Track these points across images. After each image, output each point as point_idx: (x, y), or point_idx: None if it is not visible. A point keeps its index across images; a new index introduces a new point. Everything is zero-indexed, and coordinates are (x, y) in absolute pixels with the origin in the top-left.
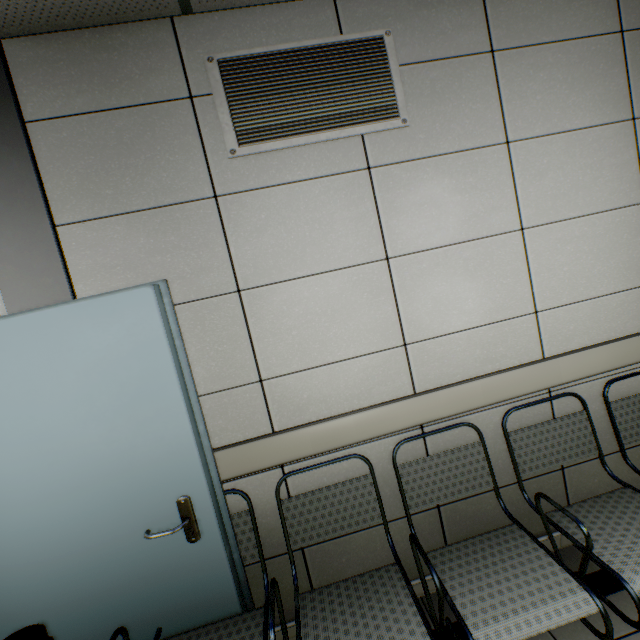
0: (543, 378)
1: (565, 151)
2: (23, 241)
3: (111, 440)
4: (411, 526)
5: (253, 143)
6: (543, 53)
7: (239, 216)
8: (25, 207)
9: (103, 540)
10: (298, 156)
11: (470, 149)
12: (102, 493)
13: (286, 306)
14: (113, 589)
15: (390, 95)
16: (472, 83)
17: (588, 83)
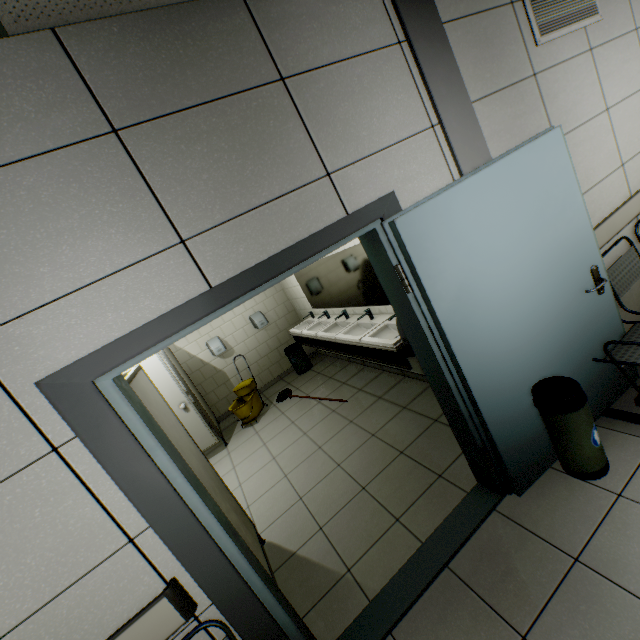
0: None
1: None
2: (460, 116)
3: (555, 239)
4: None
5: (545, 35)
6: None
7: (546, 88)
8: (456, 90)
9: (560, 310)
10: (562, 43)
11: (624, 35)
12: (556, 277)
13: (575, 148)
14: (569, 342)
15: None
16: None
17: None
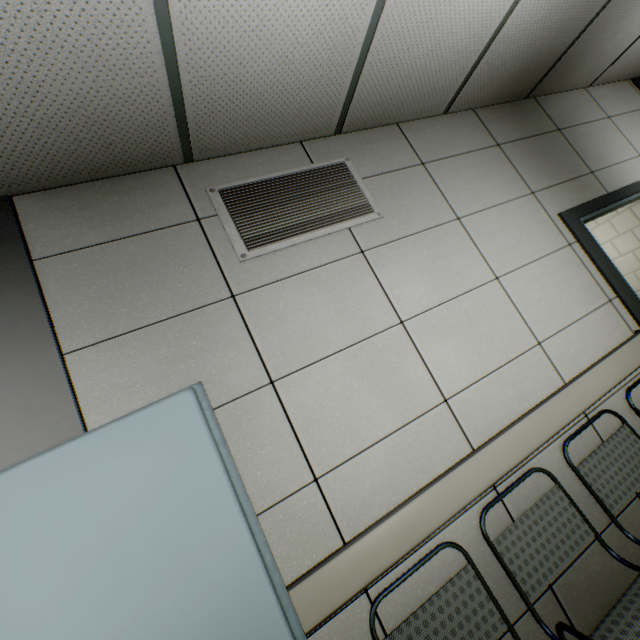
0: (575, 402)
1: (500, 219)
2: (24, 377)
3: (152, 615)
4: (540, 621)
5: (260, 246)
6: (456, 161)
7: (258, 309)
8: (29, 340)
9: None
10: (301, 251)
11: (434, 227)
12: None
13: (323, 387)
14: None
15: (362, 198)
16: (417, 184)
17: (493, 175)
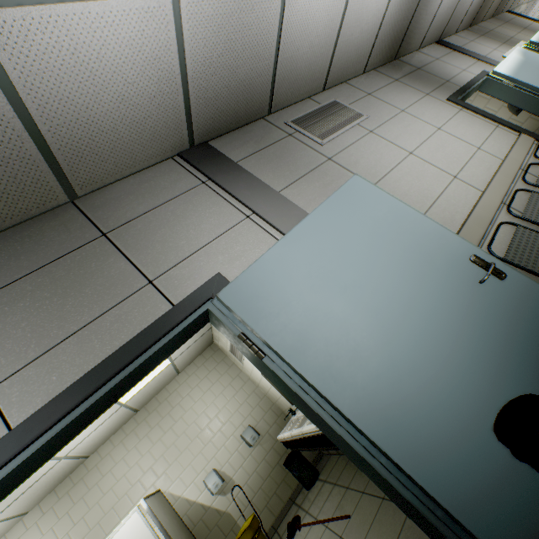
0: (514, 163)
1: (421, 107)
2: (270, 202)
3: (407, 249)
4: None
5: (326, 138)
6: (383, 90)
7: (344, 161)
8: (260, 189)
9: (464, 312)
10: (344, 137)
11: (394, 116)
12: (433, 282)
13: (397, 183)
14: (505, 344)
15: (354, 112)
16: (373, 102)
17: (404, 92)
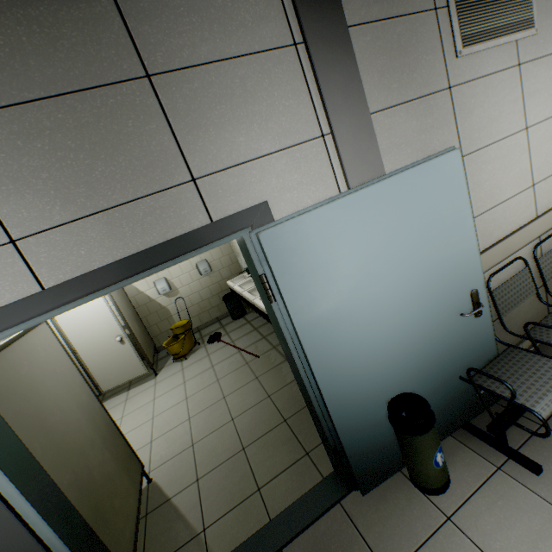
0: None
1: None
2: (355, 127)
3: (436, 261)
4: (549, 291)
5: (469, 46)
6: None
7: (461, 102)
8: (354, 99)
9: (432, 329)
10: (487, 56)
11: None
12: (432, 298)
13: (483, 166)
14: (437, 360)
15: (530, 11)
16: None
17: None
